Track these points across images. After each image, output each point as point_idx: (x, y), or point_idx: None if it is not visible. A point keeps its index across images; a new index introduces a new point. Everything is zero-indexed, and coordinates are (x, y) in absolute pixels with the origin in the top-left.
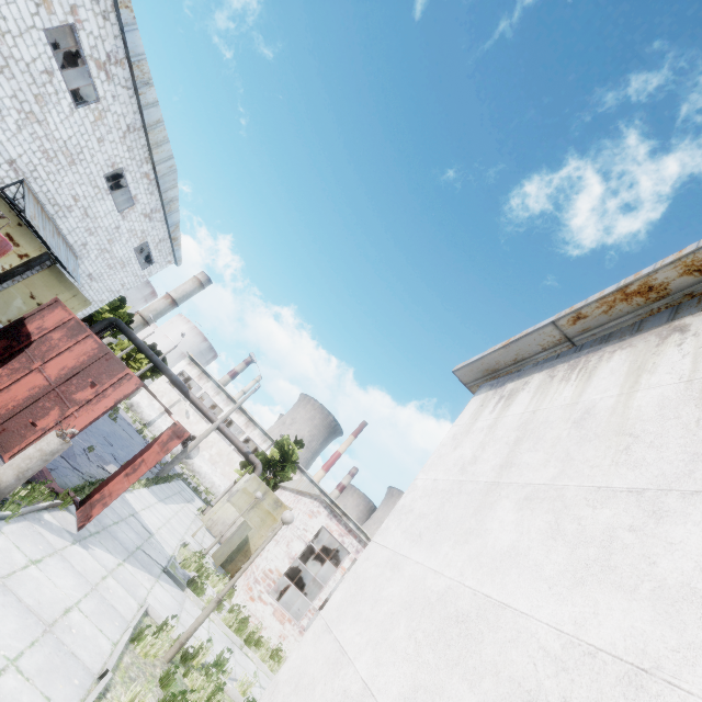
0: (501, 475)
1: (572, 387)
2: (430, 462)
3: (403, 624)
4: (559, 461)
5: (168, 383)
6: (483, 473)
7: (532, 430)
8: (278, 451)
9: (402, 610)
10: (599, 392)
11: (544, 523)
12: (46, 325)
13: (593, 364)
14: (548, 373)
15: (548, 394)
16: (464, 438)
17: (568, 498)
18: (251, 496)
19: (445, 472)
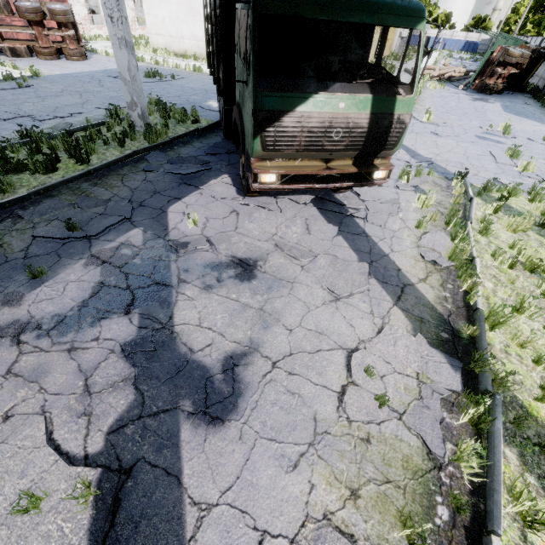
0: None
1: None
2: None
3: (162, 5)
4: None
5: None
6: None
7: None
8: None
9: (160, 3)
10: None
11: None
12: None
13: None
14: None
15: None
16: None
17: None
18: None
19: None
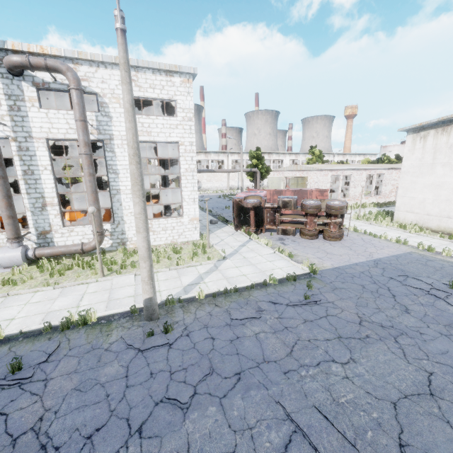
0: (434, 161)
1: (445, 138)
2: (404, 159)
3: (425, 189)
4: (448, 157)
5: (156, 170)
6: (428, 161)
7: (438, 150)
8: (255, 159)
9: (423, 188)
10: (452, 140)
11: (448, 169)
12: (268, 198)
13: (449, 131)
14: (435, 131)
15: (438, 139)
16: (414, 151)
17: (452, 164)
18: (294, 184)
19: (414, 161)
